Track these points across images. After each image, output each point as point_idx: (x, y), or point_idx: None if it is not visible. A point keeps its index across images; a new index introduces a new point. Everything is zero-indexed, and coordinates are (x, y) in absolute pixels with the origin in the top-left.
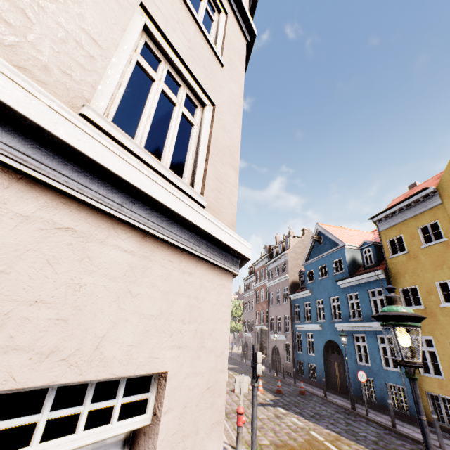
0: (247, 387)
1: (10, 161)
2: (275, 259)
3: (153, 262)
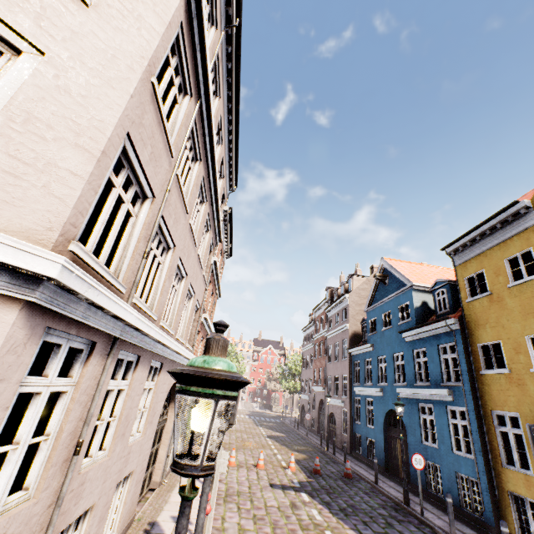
0: (225, 465)
1: None
2: (335, 304)
3: None
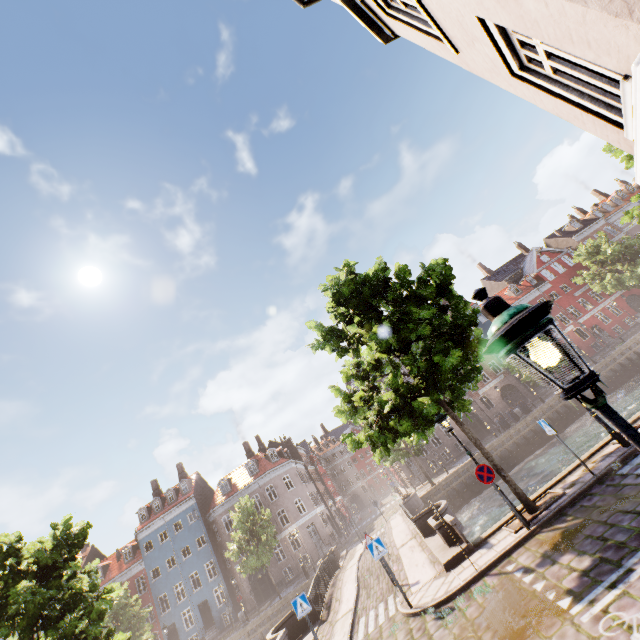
0: None
1: None
2: None
3: None
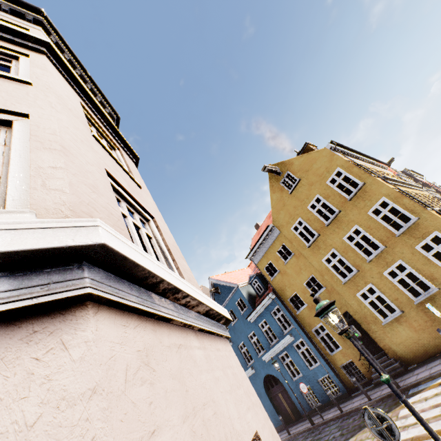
0: None
1: (153, 310)
2: None
3: (208, 350)
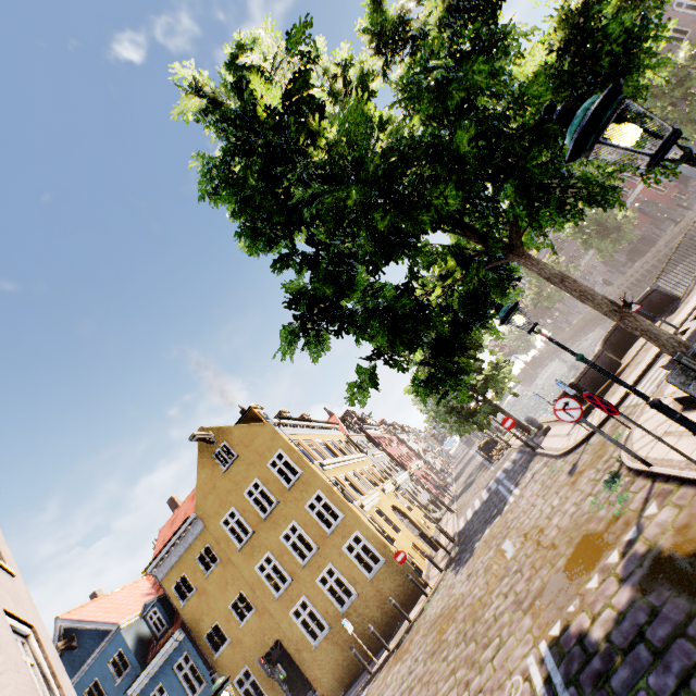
0: None
1: None
2: None
3: None
